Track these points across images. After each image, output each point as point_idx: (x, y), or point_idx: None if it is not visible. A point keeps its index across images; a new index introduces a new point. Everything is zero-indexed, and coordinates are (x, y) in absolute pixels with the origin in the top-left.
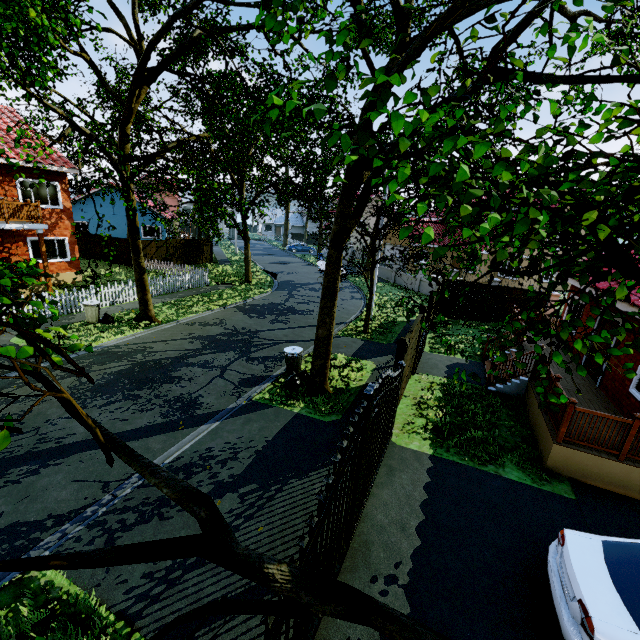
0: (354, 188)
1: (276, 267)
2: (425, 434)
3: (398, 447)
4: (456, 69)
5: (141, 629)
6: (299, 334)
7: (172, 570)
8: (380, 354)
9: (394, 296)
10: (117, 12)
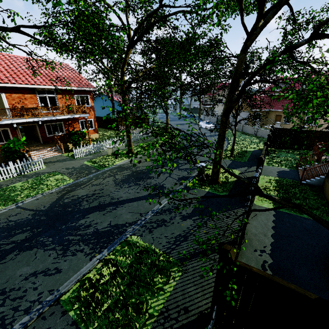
0: (235, 88)
1: (178, 126)
2: (270, 201)
3: (257, 206)
4: (288, 20)
5: (172, 256)
6: (199, 158)
7: (176, 241)
8: (241, 166)
9: (243, 138)
10: (118, 17)
